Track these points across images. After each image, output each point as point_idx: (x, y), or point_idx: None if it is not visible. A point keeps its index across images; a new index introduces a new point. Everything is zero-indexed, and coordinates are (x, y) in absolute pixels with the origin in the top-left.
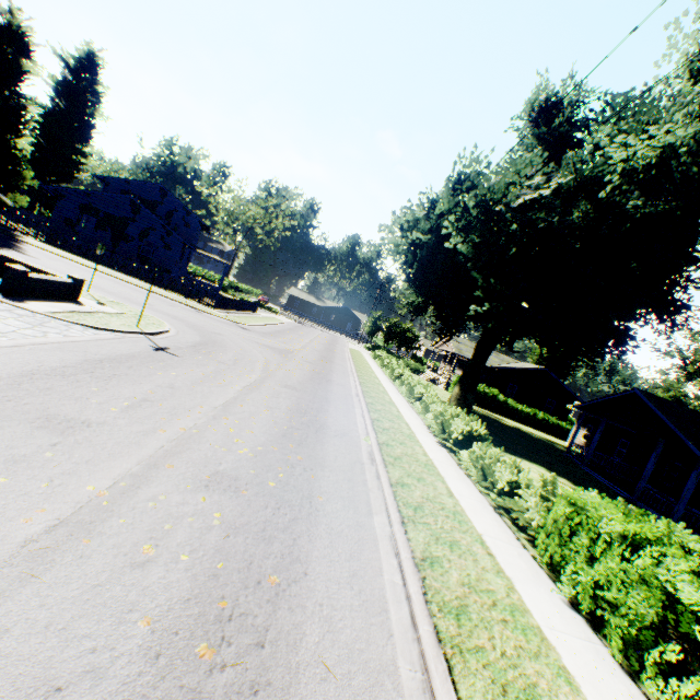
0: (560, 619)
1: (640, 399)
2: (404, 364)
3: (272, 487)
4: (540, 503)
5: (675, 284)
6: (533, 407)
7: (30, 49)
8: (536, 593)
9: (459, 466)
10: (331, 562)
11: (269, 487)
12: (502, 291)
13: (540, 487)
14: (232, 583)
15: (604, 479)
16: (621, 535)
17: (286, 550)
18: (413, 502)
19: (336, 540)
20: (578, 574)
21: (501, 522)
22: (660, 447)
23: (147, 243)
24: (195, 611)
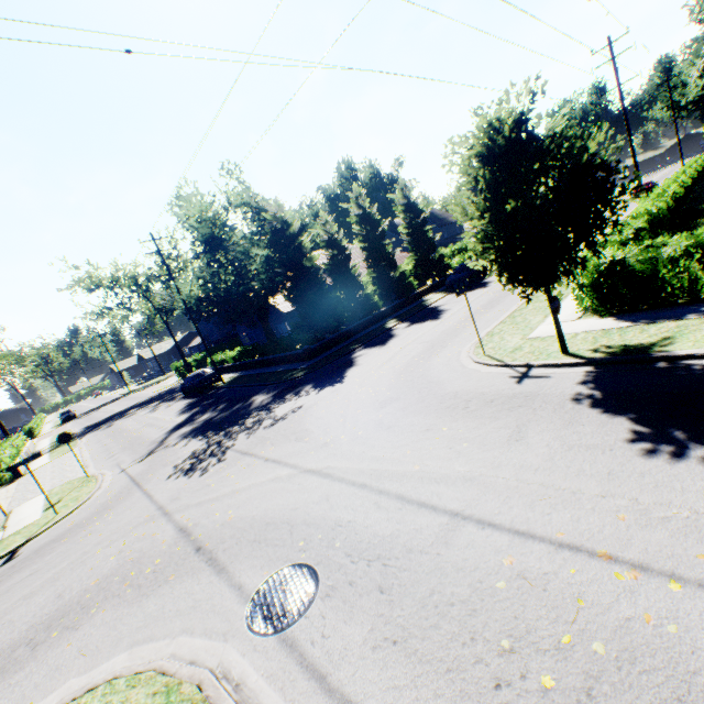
0: None
1: None
2: None
3: None
4: None
5: None
6: None
7: None
8: None
9: None
10: None
11: None
12: None
13: None
14: None
15: None
16: None
17: None
18: None
19: None
20: None
21: None
22: None
23: None
24: None
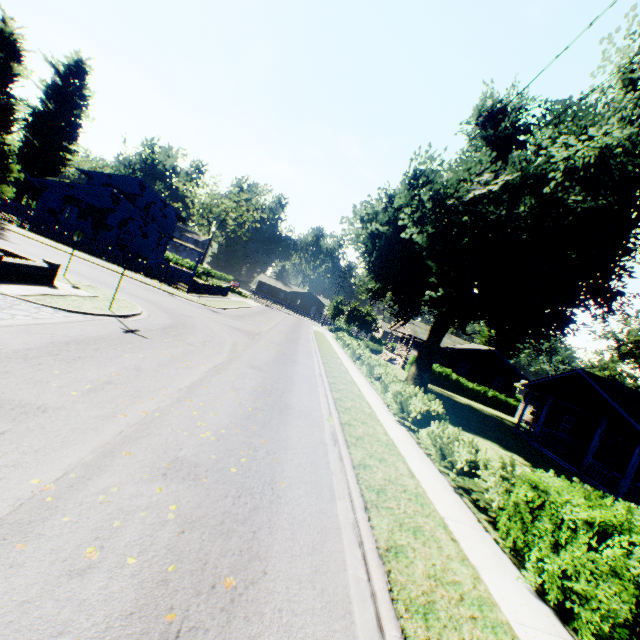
0: (528, 612)
1: (583, 379)
2: (364, 345)
3: (234, 473)
4: (500, 484)
5: (611, 273)
6: (483, 385)
7: (20, 54)
8: (502, 582)
9: (419, 445)
10: (293, 557)
11: (230, 473)
12: (455, 278)
13: (499, 467)
14: (183, 589)
15: (552, 454)
16: (587, 522)
17: (244, 546)
18: (376, 485)
19: (298, 531)
20: (542, 561)
21: (462, 503)
22: (604, 424)
23: (126, 232)
24: (137, 629)
